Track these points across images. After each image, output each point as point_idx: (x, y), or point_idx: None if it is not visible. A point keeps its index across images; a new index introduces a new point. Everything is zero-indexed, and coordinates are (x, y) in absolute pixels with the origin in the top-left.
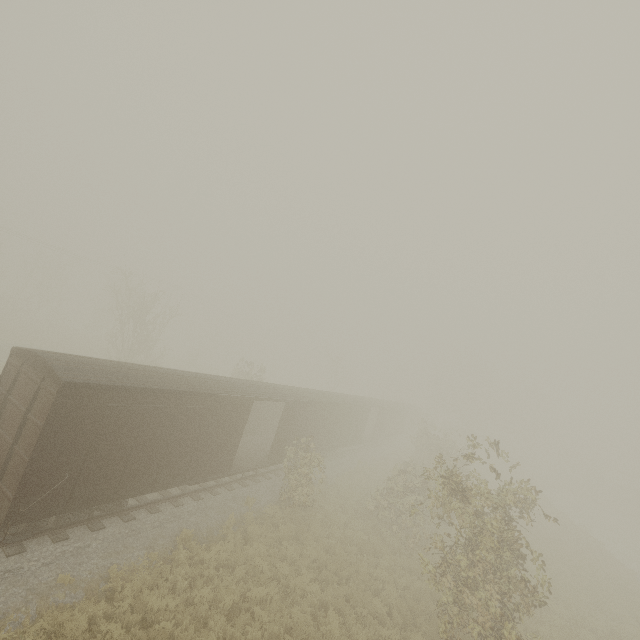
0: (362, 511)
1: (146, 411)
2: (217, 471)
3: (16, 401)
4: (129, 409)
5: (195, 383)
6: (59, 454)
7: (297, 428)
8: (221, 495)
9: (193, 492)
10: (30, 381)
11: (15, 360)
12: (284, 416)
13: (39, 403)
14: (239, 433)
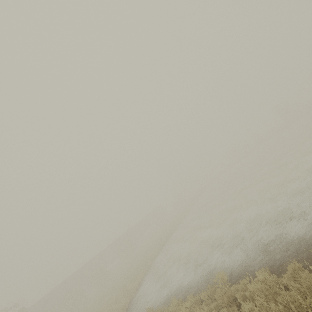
0: None
1: None
2: None
3: None
4: None
5: None
6: None
7: None
8: None
9: None
10: None
11: None
12: None
13: None
14: None
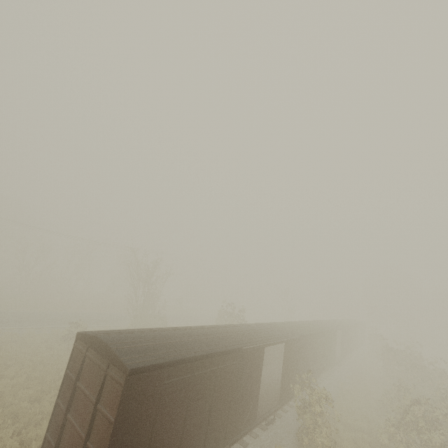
0: (375, 445)
1: (192, 380)
2: (247, 423)
3: (84, 388)
4: (179, 382)
5: (220, 340)
6: (128, 447)
7: (295, 363)
8: (250, 445)
9: (226, 446)
10: (95, 367)
11: (80, 345)
12: (285, 355)
13: (107, 392)
14: (258, 380)
